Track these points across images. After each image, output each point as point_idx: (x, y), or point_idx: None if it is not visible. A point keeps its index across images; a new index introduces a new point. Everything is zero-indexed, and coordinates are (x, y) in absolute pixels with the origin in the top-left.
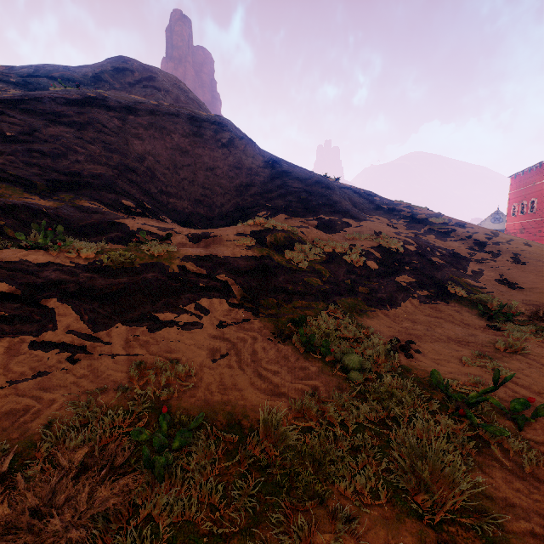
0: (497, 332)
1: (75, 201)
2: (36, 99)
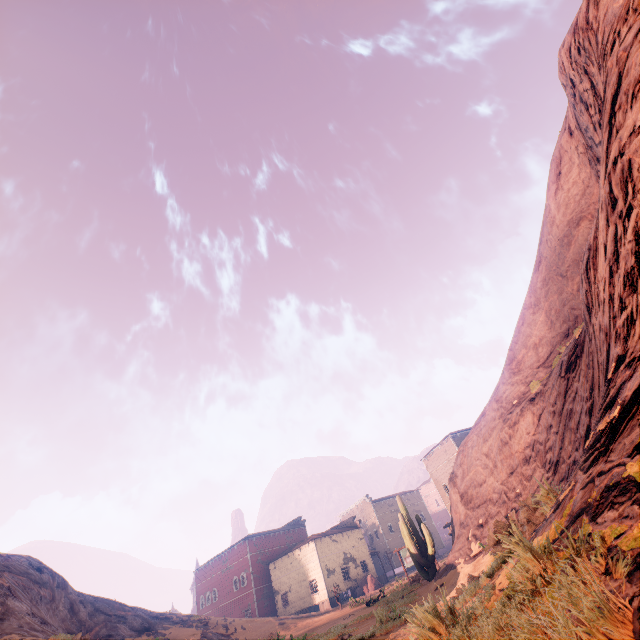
0: None
1: None
2: None
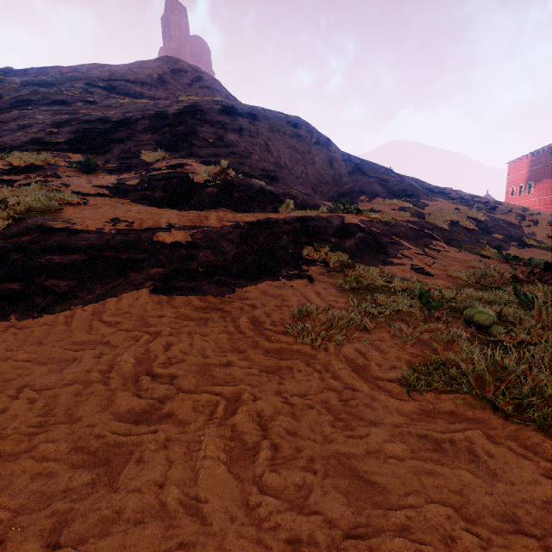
0: None
1: (288, 189)
2: (200, 110)
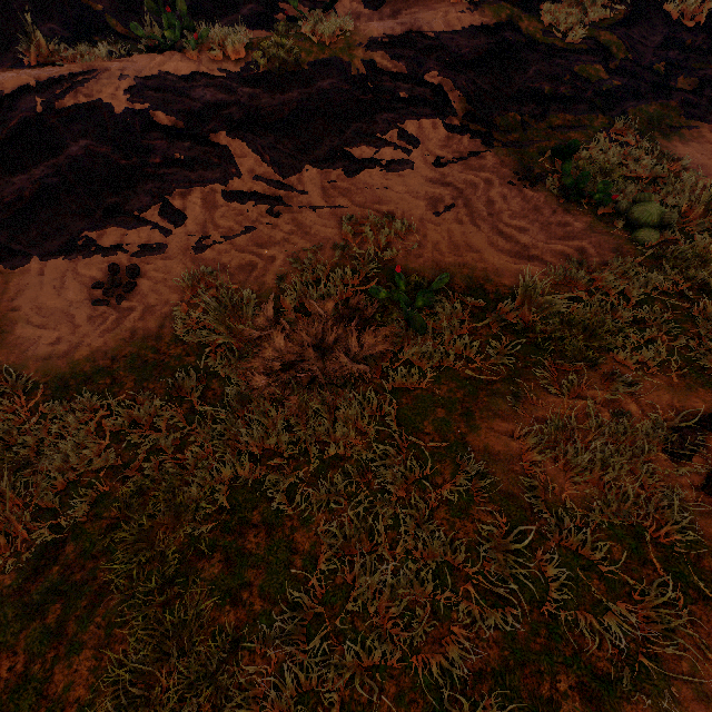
0: None
1: None
2: None
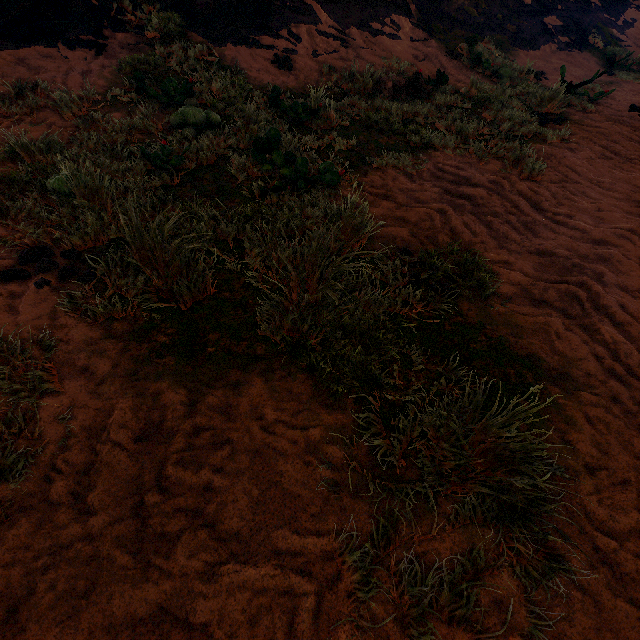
0: (609, 77)
1: None
2: None
